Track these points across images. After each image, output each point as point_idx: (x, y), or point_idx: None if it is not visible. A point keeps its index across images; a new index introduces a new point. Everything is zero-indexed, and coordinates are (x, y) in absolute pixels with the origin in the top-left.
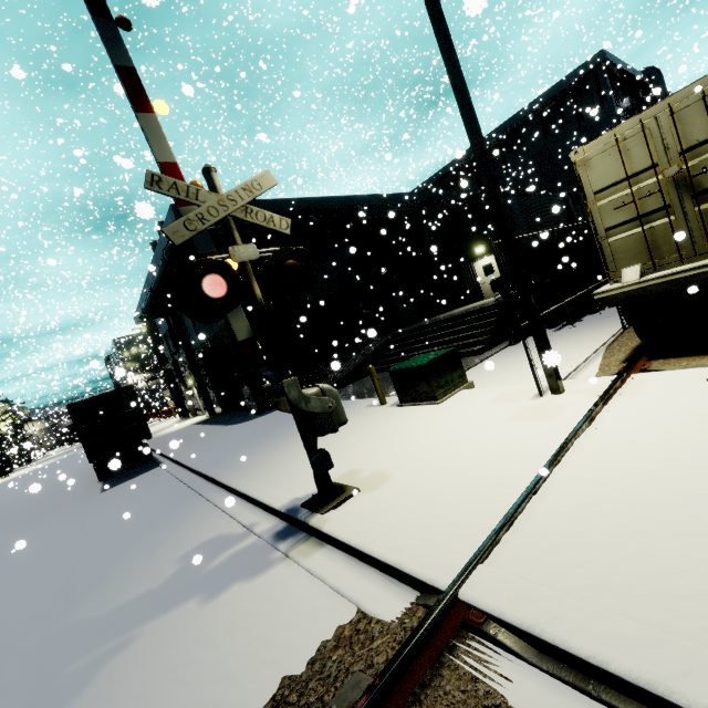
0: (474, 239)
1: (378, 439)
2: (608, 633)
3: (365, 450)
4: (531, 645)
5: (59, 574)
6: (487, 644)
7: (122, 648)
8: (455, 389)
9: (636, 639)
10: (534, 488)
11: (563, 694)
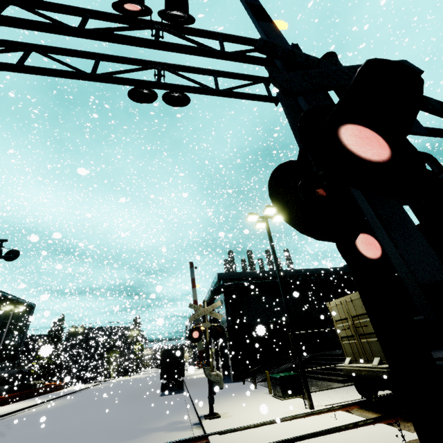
0: None
1: (247, 405)
2: None
3: (238, 407)
4: None
5: (139, 416)
6: None
7: (148, 434)
8: (294, 396)
9: None
10: (248, 425)
11: None
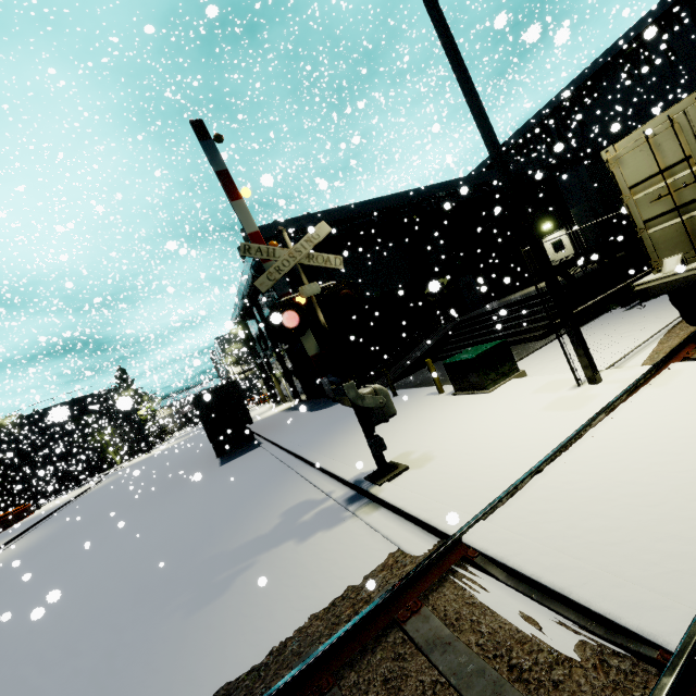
0: (539, 216)
1: (431, 426)
2: (548, 562)
3: (419, 435)
4: (504, 571)
5: (202, 522)
6: (477, 570)
7: (249, 567)
8: (505, 379)
9: (563, 566)
10: (538, 468)
11: (516, 598)
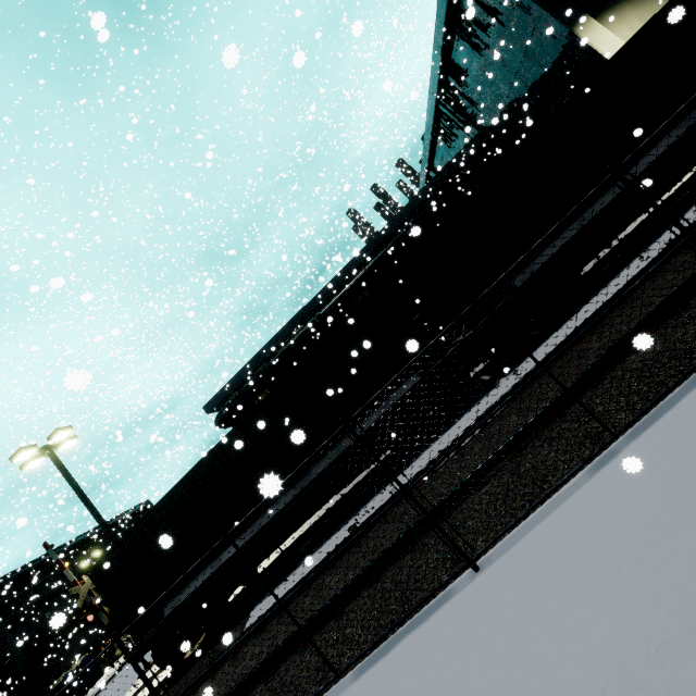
0: None
1: None
2: None
3: None
4: None
5: None
6: None
7: None
8: None
9: None
10: None
11: None
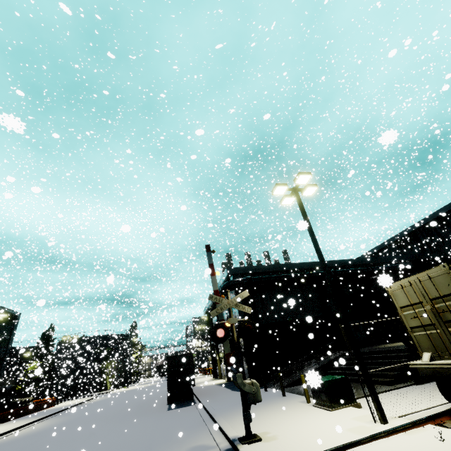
0: None
1: (288, 420)
2: None
3: (279, 424)
4: None
5: (148, 440)
6: None
7: None
8: (345, 404)
9: None
10: None
11: None
